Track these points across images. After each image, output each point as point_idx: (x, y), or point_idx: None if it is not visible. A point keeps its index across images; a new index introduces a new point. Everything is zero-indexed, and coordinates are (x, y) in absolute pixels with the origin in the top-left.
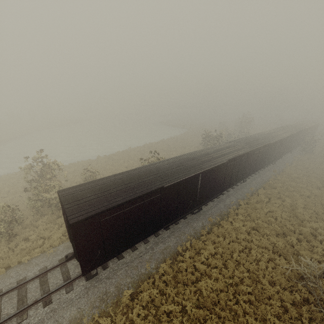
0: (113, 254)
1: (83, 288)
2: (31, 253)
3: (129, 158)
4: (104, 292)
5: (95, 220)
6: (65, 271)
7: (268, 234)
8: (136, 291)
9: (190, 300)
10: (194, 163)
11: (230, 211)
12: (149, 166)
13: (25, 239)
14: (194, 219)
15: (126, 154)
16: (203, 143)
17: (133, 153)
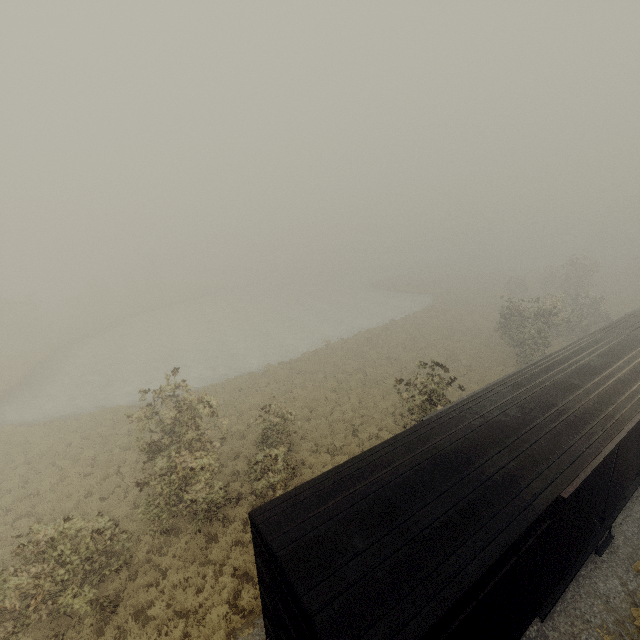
0: None
1: None
2: None
3: (336, 368)
4: None
5: None
6: None
7: None
8: None
9: None
10: (583, 403)
11: None
12: (459, 413)
13: (137, 612)
14: (587, 564)
15: (325, 359)
16: (502, 328)
17: (340, 356)
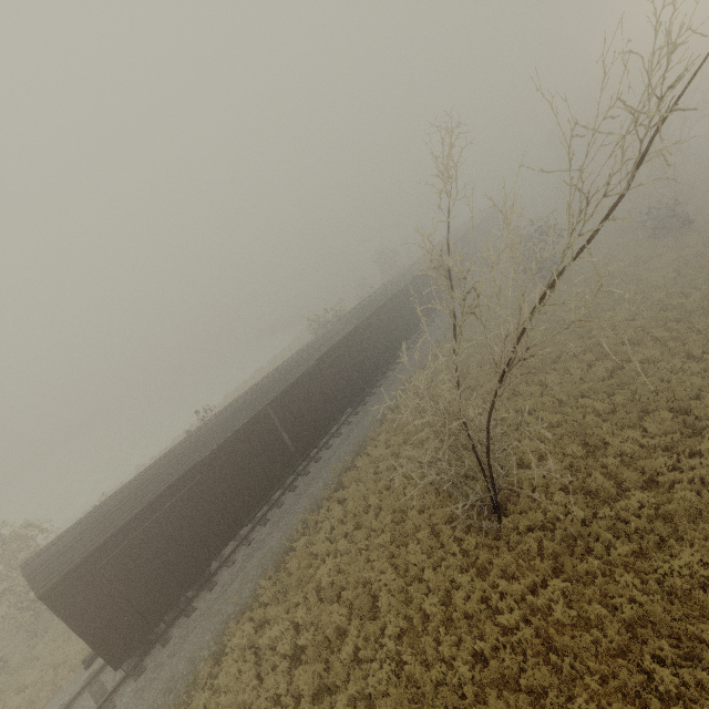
0: (161, 611)
1: (132, 695)
2: (35, 704)
3: None
4: (169, 678)
5: (87, 571)
6: (98, 690)
7: (427, 439)
8: (227, 647)
9: (309, 607)
10: (255, 397)
11: (370, 435)
12: (183, 440)
13: (21, 691)
14: (310, 482)
15: None
16: None
17: None
